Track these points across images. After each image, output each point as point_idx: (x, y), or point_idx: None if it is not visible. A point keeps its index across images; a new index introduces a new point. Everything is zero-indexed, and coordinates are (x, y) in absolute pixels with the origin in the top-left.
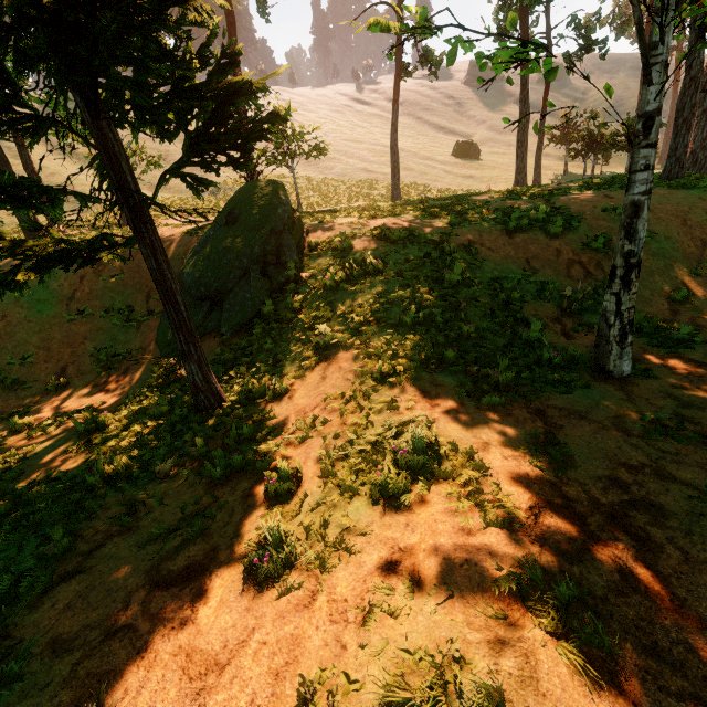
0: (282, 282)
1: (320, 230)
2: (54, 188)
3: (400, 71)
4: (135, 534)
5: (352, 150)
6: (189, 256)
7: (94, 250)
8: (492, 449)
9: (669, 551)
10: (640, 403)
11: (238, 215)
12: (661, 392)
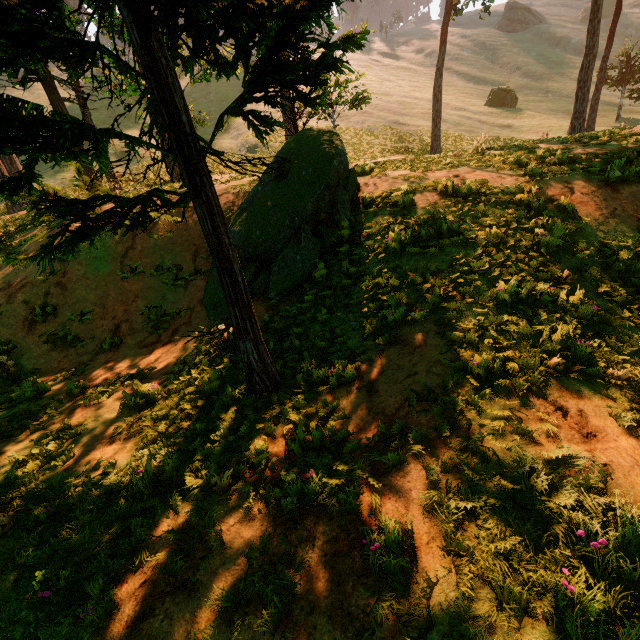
0: (334, 243)
1: (372, 184)
2: (93, 127)
3: (450, 7)
4: (191, 596)
5: (383, 103)
6: (236, 214)
7: (144, 209)
8: None
9: None
10: None
11: (287, 169)
12: None
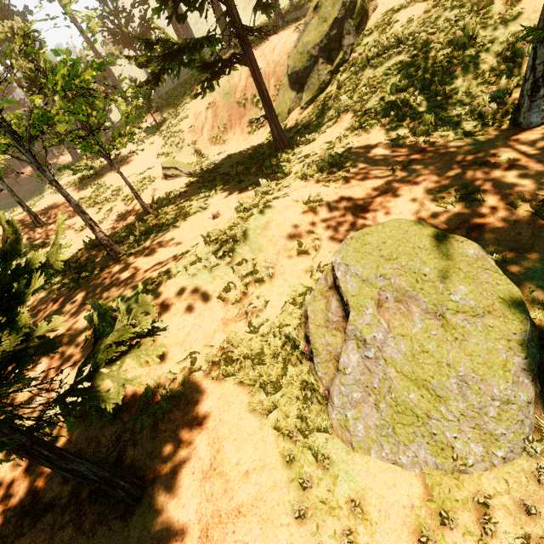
0: (340, 64)
1: (386, 3)
2: (207, 40)
3: None
4: (238, 188)
5: None
6: (291, 51)
7: (229, 64)
8: (367, 166)
9: (389, 204)
10: (506, 147)
11: (319, 9)
12: (541, 139)
